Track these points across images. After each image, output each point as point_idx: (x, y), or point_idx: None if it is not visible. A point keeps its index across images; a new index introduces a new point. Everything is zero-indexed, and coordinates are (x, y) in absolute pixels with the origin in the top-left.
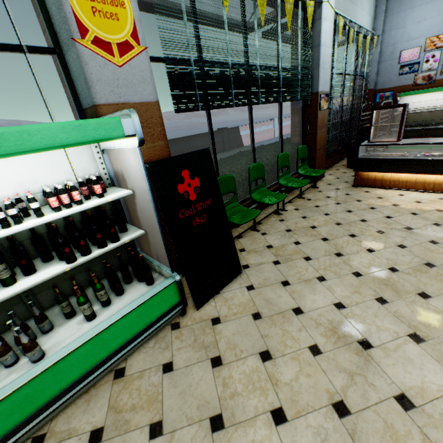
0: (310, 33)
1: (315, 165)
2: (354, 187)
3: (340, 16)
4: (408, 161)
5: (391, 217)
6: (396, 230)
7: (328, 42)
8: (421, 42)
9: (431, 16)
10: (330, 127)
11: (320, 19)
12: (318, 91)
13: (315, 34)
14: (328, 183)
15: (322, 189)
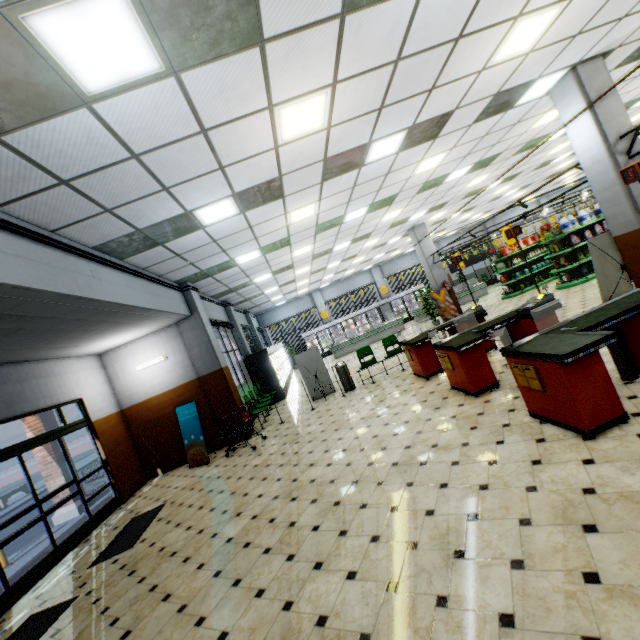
0: None
1: None
2: None
3: None
4: None
5: None
6: None
7: None
8: None
9: None
10: None
11: None
12: None
13: None
14: None
15: None
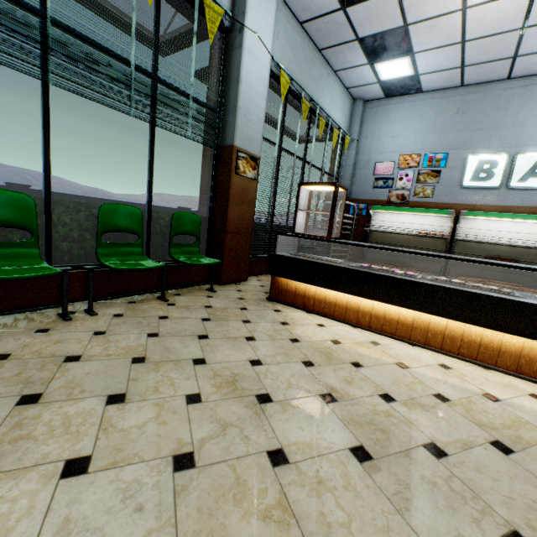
0: (229, 64)
1: (223, 256)
2: (266, 301)
3: (293, 82)
4: (336, 269)
5: (262, 362)
6: (232, 400)
7: (258, 88)
8: (396, 158)
9: (404, 134)
10: (268, 212)
11: (241, 47)
12: (233, 143)
13: (234, 65)
14: (239, 289)
15: (218, 294)
